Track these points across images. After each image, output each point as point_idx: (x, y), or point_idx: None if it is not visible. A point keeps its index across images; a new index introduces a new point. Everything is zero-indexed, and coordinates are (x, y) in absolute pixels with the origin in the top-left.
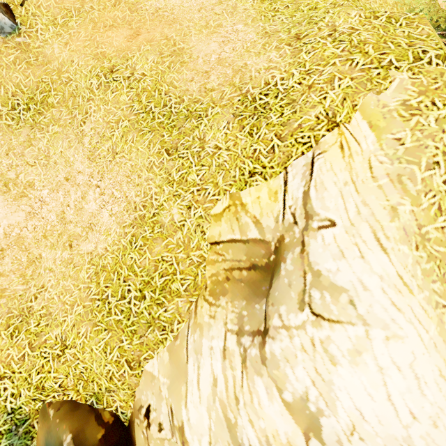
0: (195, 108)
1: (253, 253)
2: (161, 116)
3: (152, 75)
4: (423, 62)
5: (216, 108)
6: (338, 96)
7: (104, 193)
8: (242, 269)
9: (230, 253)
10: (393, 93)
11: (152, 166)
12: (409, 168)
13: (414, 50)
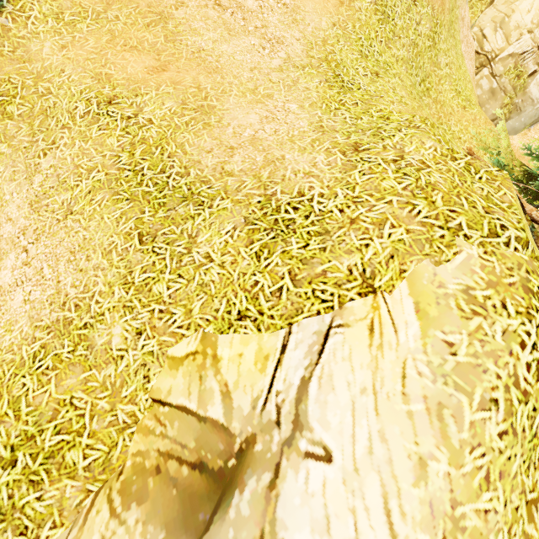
0: (200, 190)
1: (207, 441)
2: (152, 183)
3: (161, 126)
4: (499, 240)
5: (226, 201)
6: (384, 249)
7: (31, 264)
8: (184, 462)
9: (175, 426)
10: (455, 269)
11: (112, 250)
12: (456, 398)
13: (492, 220)
